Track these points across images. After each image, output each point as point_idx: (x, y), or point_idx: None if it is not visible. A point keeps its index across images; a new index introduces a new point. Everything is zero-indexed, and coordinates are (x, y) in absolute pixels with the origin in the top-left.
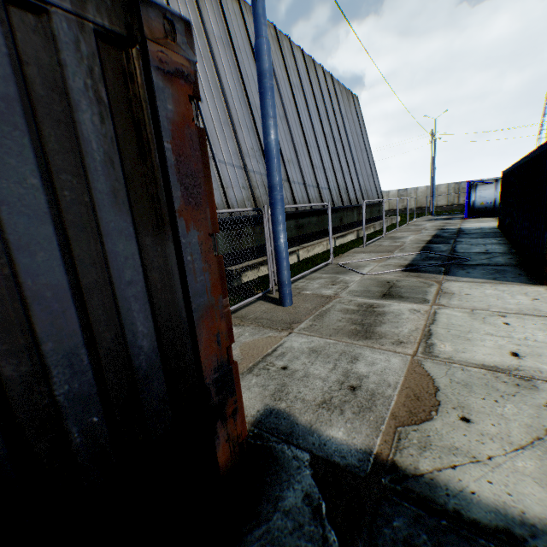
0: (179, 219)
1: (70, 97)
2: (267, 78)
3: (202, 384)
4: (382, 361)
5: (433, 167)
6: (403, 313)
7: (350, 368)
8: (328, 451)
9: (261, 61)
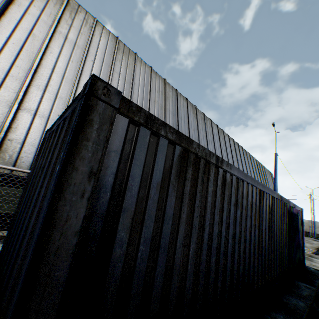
0: (302, 226)
1: (299, 216)
2: (276, 190)
3: (302, 245)
4: (318, 264)
5: (312, 212)
6: (318, 261)
7: (310, 263)
8: (314, 268)
9: (275, 187)
